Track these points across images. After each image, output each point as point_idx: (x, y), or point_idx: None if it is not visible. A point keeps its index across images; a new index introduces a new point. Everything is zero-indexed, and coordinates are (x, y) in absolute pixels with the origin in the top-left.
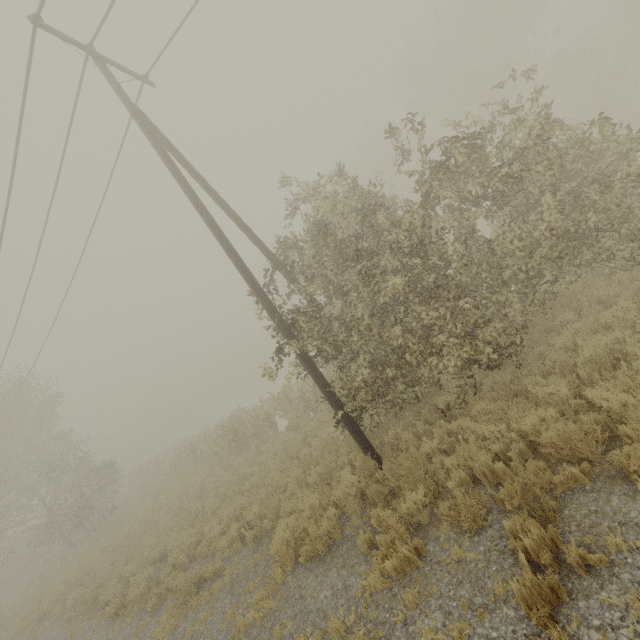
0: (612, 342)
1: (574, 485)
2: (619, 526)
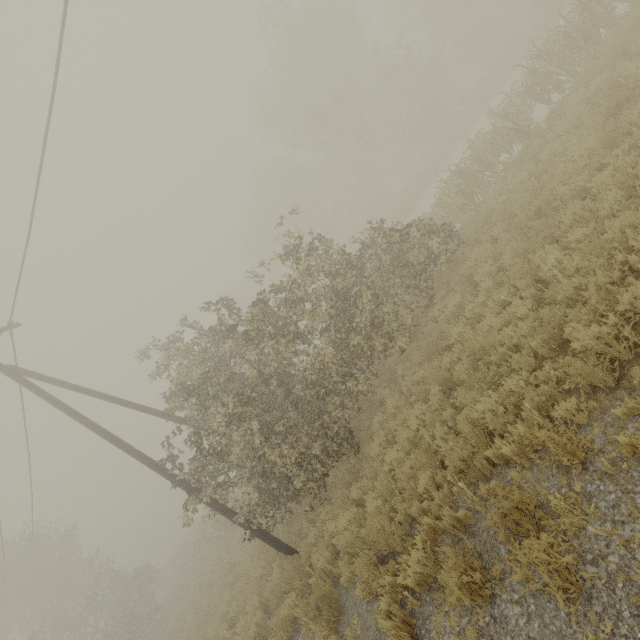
0: (385, 438)
1: (354, 579)
2: (358, 616)
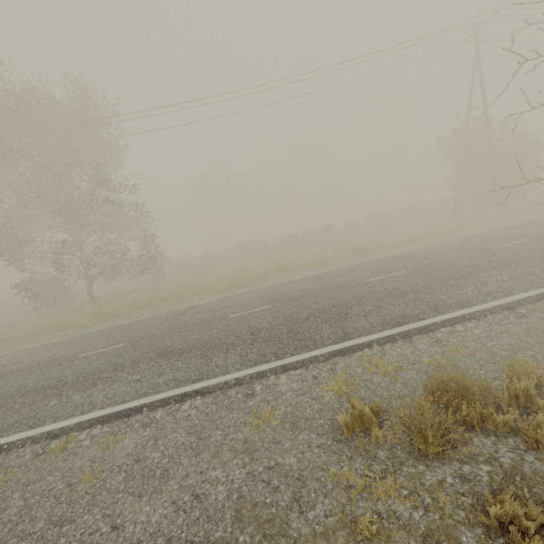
0: None
1: None
2: None
